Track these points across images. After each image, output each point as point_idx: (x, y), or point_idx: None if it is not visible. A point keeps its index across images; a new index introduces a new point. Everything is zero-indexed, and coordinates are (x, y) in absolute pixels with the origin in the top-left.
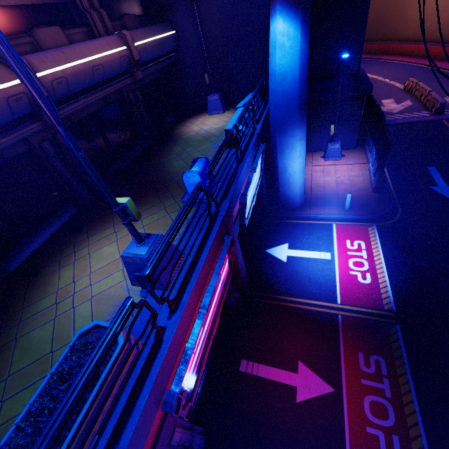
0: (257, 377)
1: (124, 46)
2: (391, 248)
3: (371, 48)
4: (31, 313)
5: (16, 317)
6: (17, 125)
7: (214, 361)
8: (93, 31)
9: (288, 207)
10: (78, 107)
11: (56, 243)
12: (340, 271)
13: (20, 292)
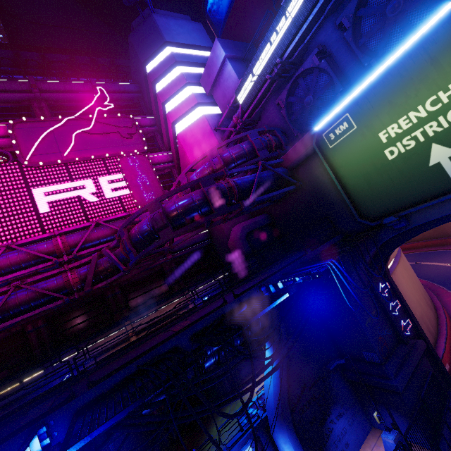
0: None
1: None
2: None
3: None
4: None
5: None
6: None
7: None
8: None
9: None
10: None
11: None
12: None
13: None
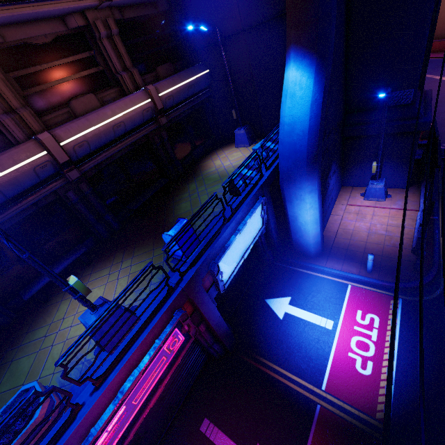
0: (213, 444)
1: (148, 99)
2: (412, 335)
3: None
4: (29, 339)
5: (20, 339)
6: (45, 183)
7: (181, 409)
8: (124, 89)
9: (302, 253)
10: (100, 160)
11: (71, 272)
12: (338, 348)
13: (32, 316)
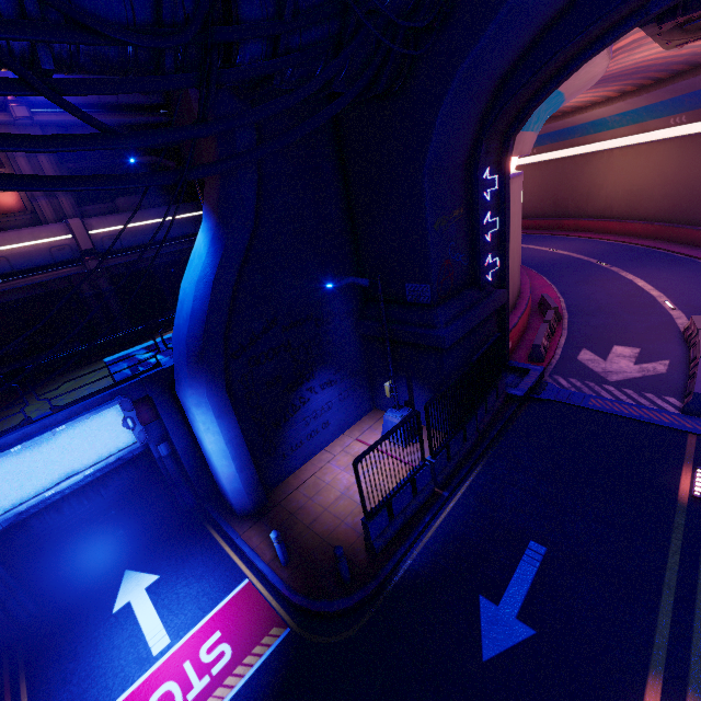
0: None
1: (68, 235)
2: None
3: (696, 236)
4: None
5: None
6: None
7: None
8: (40, 218)
9: (229, 504)
10: None
11: None
12: (130, 696)
13: None
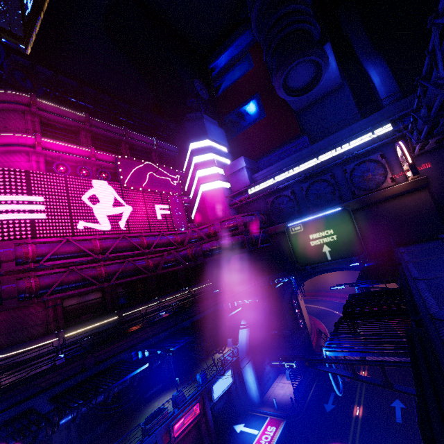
0: None
1: None
2: (284, 432)
3: None
4: (146, 411)
5: (142, 412)
6: None
7: None
8: None
9: (253, 404)
10: None
11: (155, 394)
12: (257, 439)
13: (144, 407)
